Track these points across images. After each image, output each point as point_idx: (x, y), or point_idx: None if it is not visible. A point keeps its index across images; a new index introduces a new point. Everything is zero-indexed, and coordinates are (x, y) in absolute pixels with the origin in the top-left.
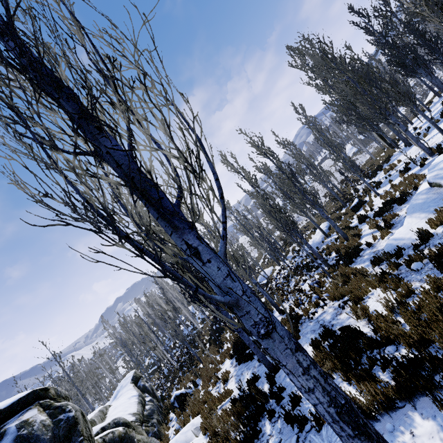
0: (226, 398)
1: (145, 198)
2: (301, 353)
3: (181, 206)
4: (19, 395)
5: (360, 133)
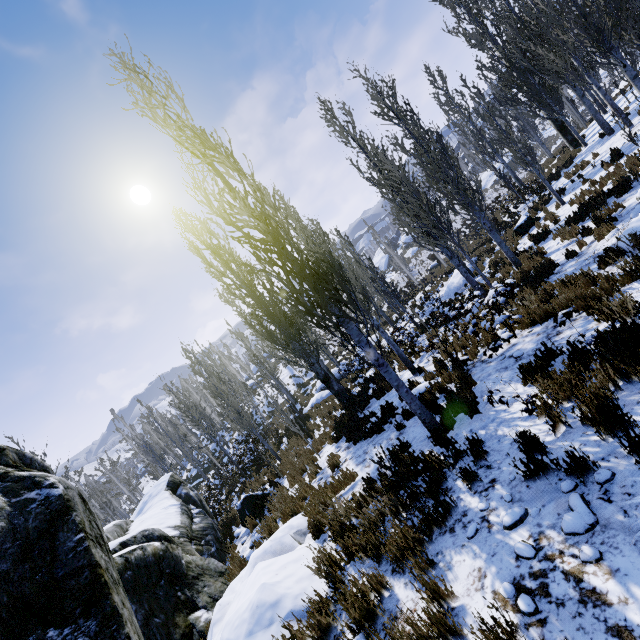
0: (346, 485)
1: None
2: None
3: None
4: None
5: (521, 131)
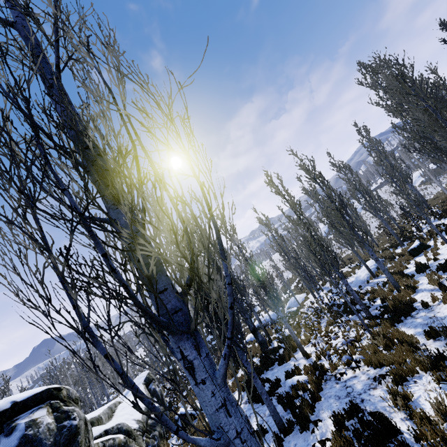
0: None
1: (138, 306)
2: None
3: (193, 283)
4: (35, 390)
5: (434, 163)
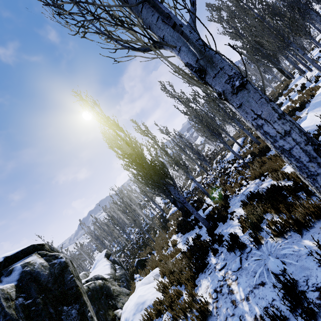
0: (177, 254)
1: None
2: (274, 104)
3: None
4: (21, 248)
5: (263, 72)
